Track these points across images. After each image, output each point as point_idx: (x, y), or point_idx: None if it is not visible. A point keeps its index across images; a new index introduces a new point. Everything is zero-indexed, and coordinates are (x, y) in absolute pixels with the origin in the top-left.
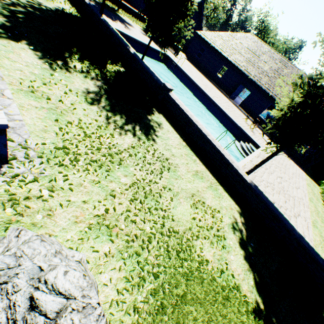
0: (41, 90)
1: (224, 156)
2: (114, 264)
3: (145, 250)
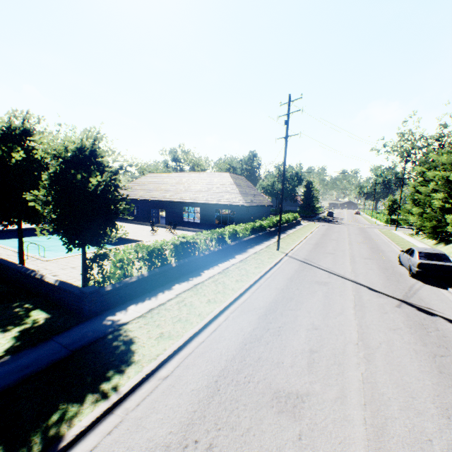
0: None
1: None
2: None
3: None
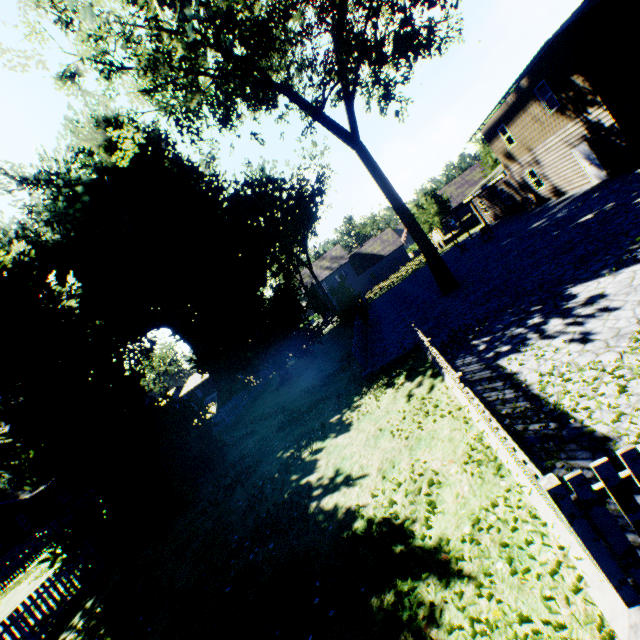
0: None
1: None
2: None
3: None
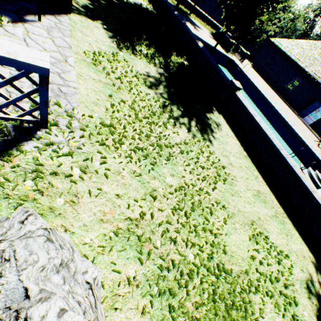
0: (103, 65)
1: (301, 180)
2: (136, 299)
3: (182, 289)
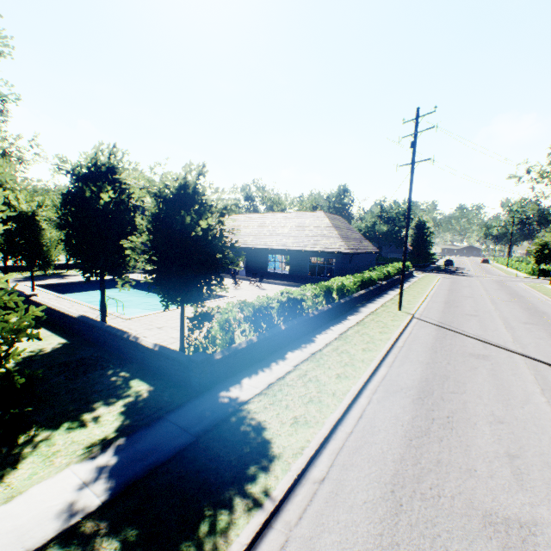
0: None
1: (62, 311)
2: None
3: None
